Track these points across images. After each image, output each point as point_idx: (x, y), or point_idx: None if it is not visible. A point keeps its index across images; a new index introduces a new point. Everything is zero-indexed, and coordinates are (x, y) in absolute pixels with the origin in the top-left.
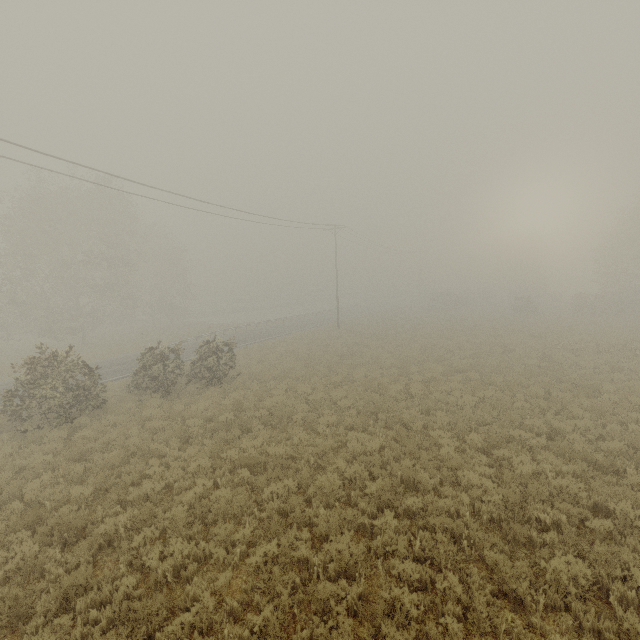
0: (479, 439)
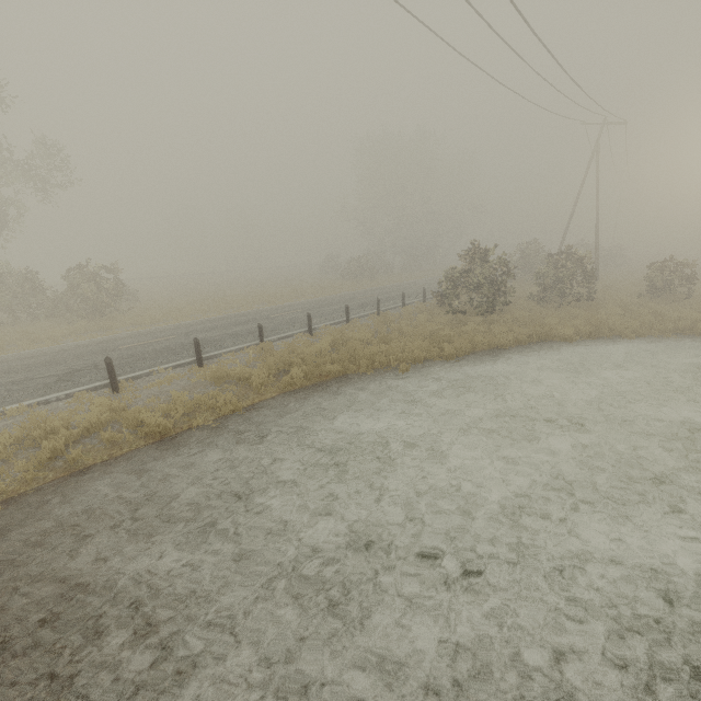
0: None
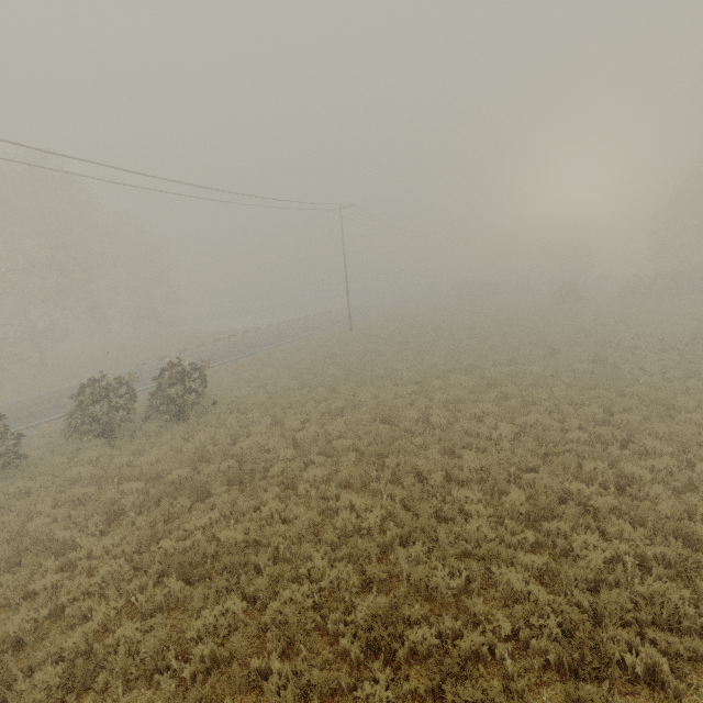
0: (522, 499)
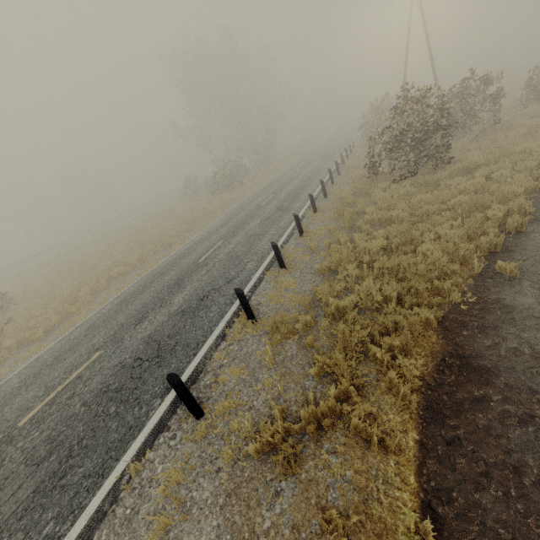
0: None
